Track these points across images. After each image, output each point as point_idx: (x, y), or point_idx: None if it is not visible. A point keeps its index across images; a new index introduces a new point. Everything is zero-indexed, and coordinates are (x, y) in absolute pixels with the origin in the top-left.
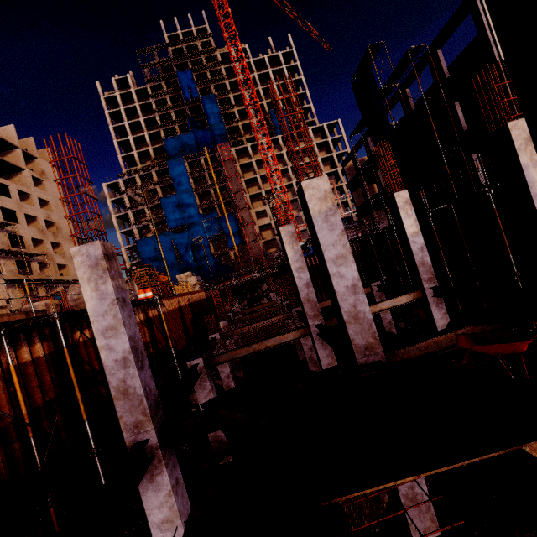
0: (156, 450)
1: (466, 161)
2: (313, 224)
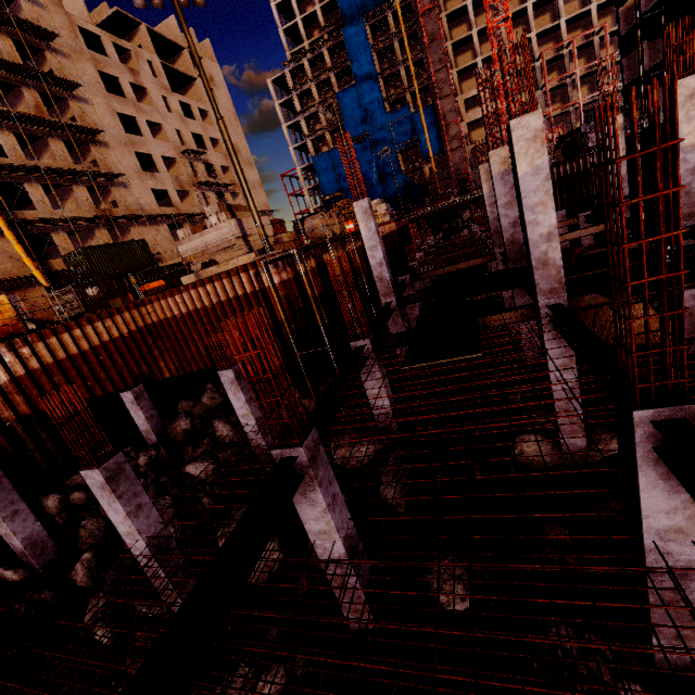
0: (396, 307)
1: None
2: (493, 182)
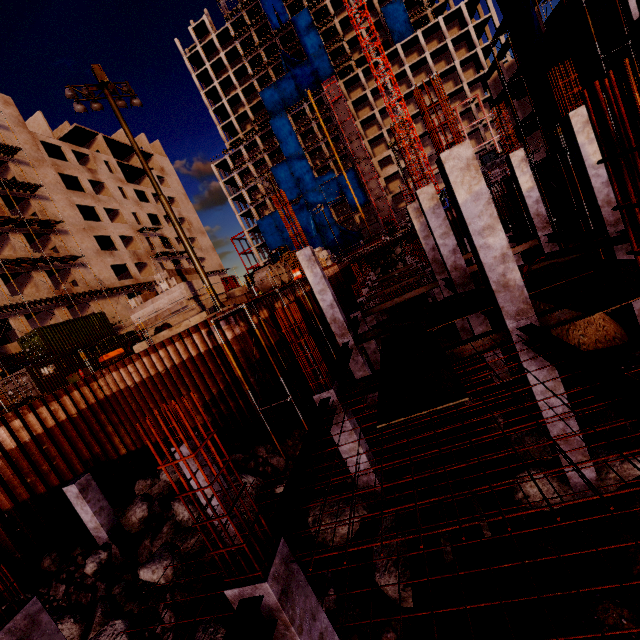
0: (353, 345)
1: (635, 62)
2: (426, 216)
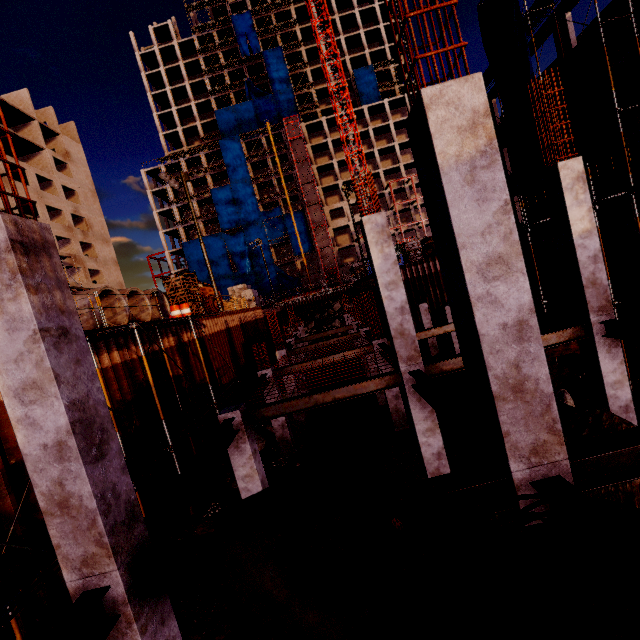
0: (122, 605)
1: None
2: (441, 187)
